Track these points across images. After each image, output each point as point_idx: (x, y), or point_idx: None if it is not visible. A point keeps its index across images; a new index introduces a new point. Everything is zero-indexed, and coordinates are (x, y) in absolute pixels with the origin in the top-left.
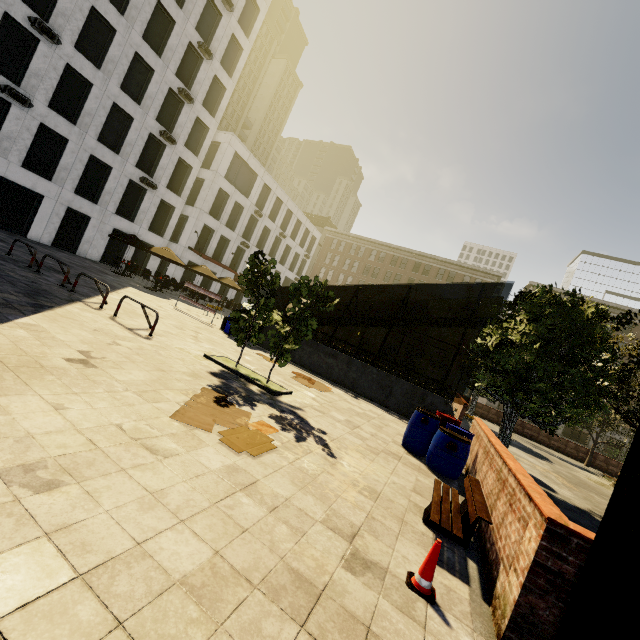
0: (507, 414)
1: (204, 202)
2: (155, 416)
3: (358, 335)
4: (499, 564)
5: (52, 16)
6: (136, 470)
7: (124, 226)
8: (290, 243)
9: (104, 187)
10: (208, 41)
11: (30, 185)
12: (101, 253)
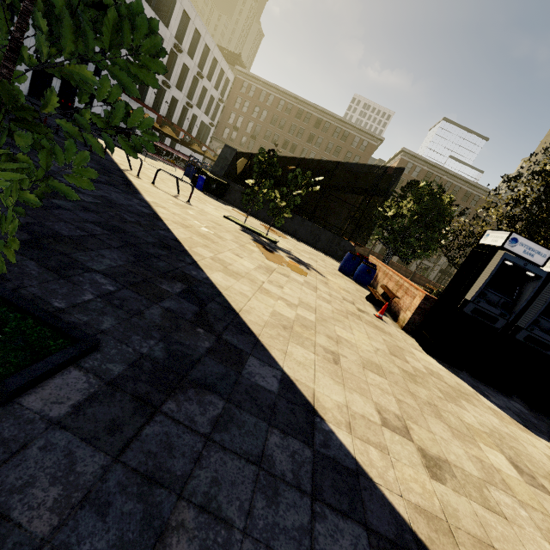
0: (388, 254)
1: None
2: (263, 260)
3: None
4: (400, 311)
5: None
6: (289, 282)
7: None
8: (206, 84)
9: None
10: None
11: None
12: (27, 85)
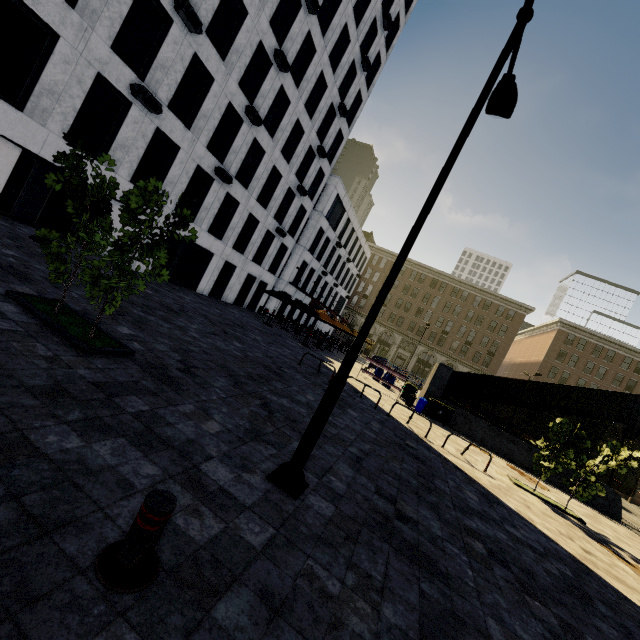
0: None
1: (308, 241)
2: None
3: (394, 350)
4: None
5: (255, 99)
6: None
7: (254, 270)
8: (350, 265)
9: (250, 239)
10: (341, 97)
11: (208, 246)
12: (235, 296)
